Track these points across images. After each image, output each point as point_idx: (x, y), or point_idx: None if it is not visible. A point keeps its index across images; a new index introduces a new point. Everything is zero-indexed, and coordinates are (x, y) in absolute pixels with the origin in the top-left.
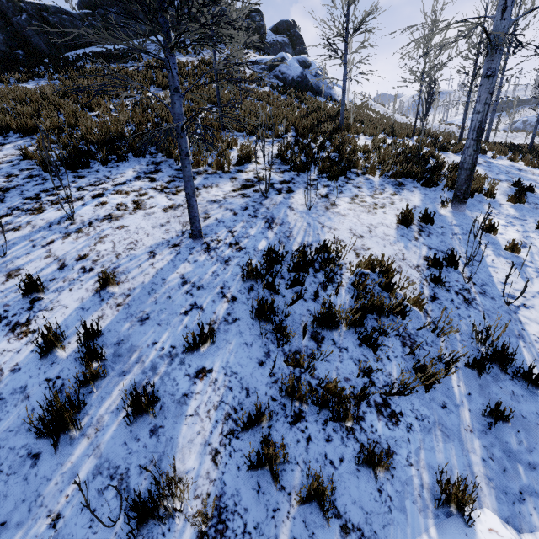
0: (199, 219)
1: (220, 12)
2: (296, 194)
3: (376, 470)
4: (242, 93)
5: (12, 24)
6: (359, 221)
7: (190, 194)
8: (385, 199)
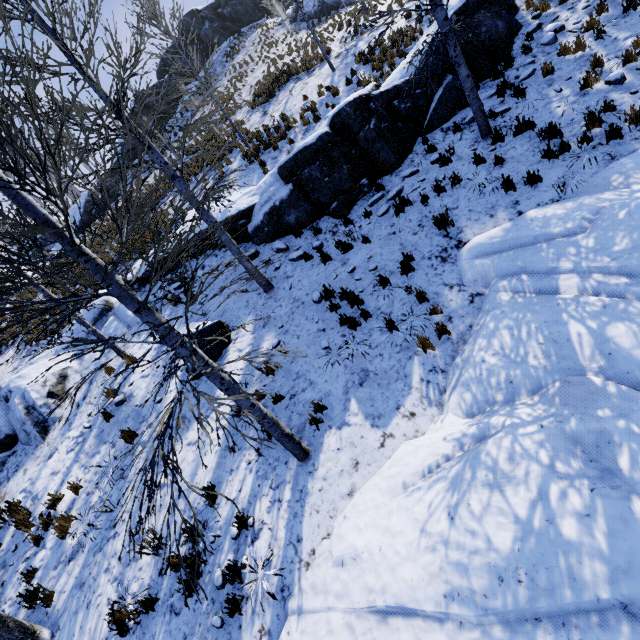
0: (331, 63)
1: (233, 7)
2: (359, 44)
3: (404, 56)
4: (294, 44)
5: (150, 107)
6: (388, 31)
7: (325, 54)
8: (399, 18)
